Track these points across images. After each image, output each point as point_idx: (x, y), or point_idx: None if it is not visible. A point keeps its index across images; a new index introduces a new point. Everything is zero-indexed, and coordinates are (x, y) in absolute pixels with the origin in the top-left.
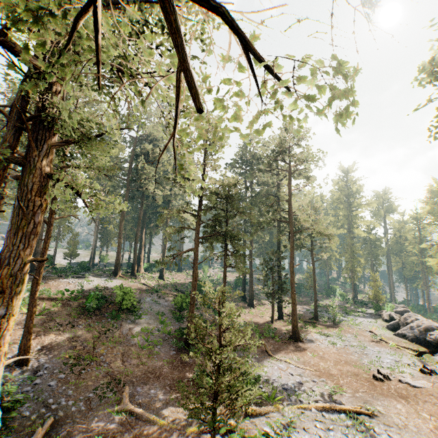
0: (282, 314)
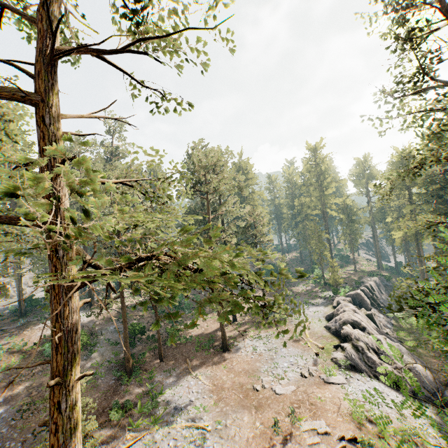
0: (236, 317)
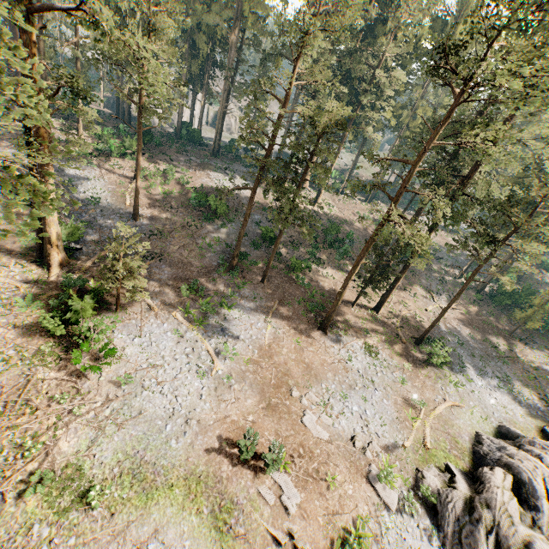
0: (380, 308)
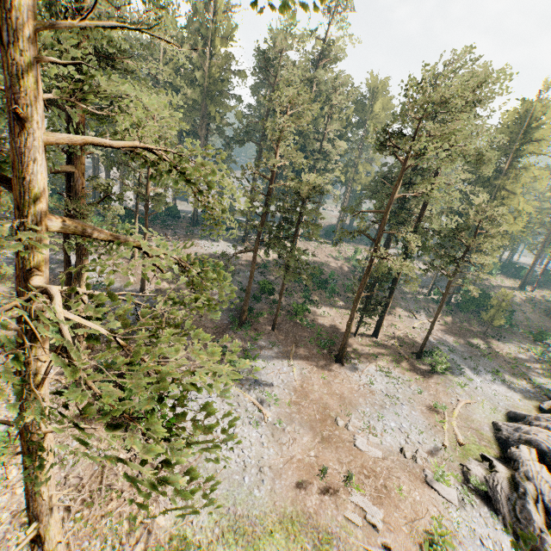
0: (378, 333)
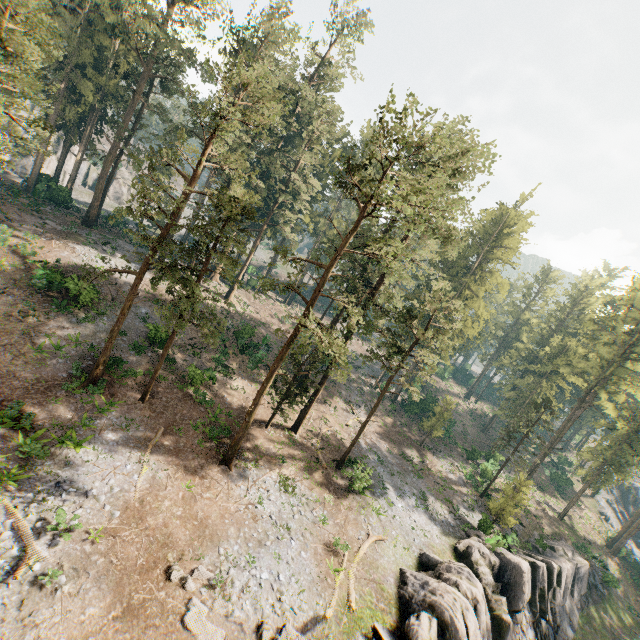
0: (299, 427)
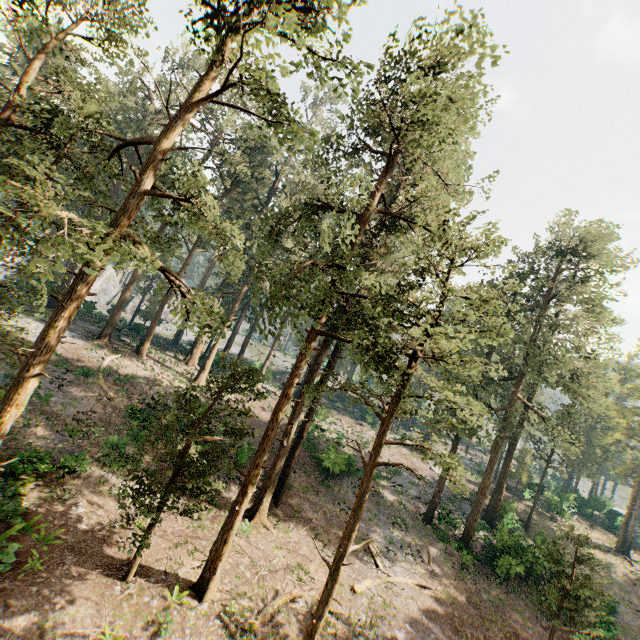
0: (208, 582)
